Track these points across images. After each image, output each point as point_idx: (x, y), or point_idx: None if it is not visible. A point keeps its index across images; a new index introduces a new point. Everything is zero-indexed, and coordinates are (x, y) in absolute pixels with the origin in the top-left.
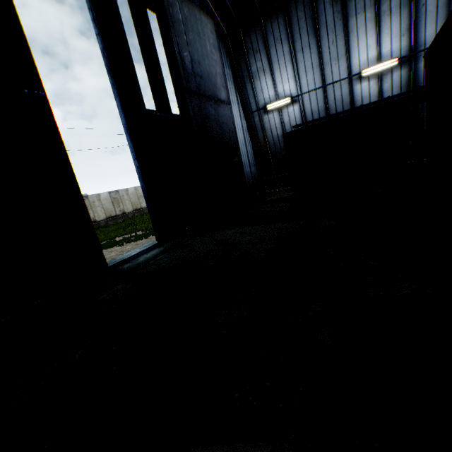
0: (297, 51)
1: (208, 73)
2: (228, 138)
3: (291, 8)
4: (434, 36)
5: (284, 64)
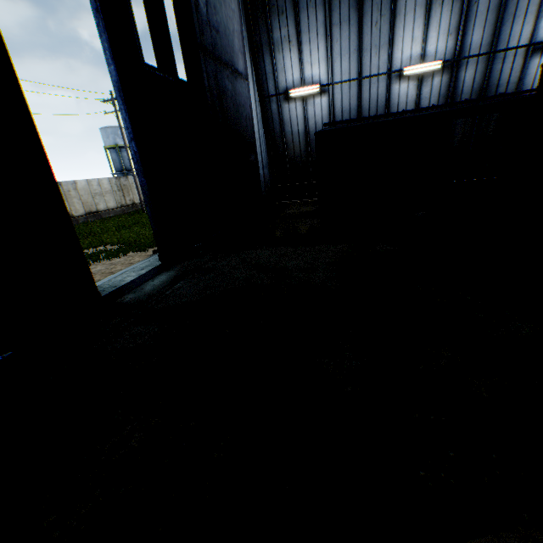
0: (334, 25)
1: (225, 27)
2: (245, 127)
3: None
4: (480, 43)
5: (316, 39)
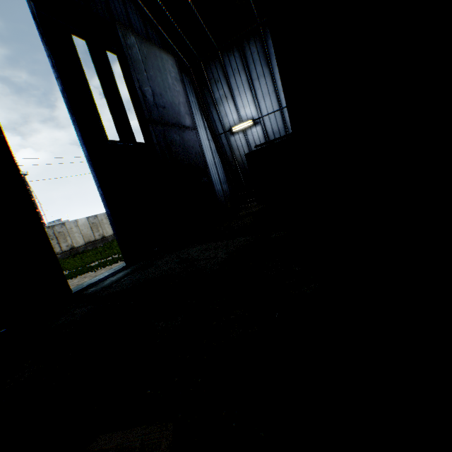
0: (254, 80)
1: (171, 103)
2: (195, 160)
3: (244, 43)
4: None
5: (243, 91)
